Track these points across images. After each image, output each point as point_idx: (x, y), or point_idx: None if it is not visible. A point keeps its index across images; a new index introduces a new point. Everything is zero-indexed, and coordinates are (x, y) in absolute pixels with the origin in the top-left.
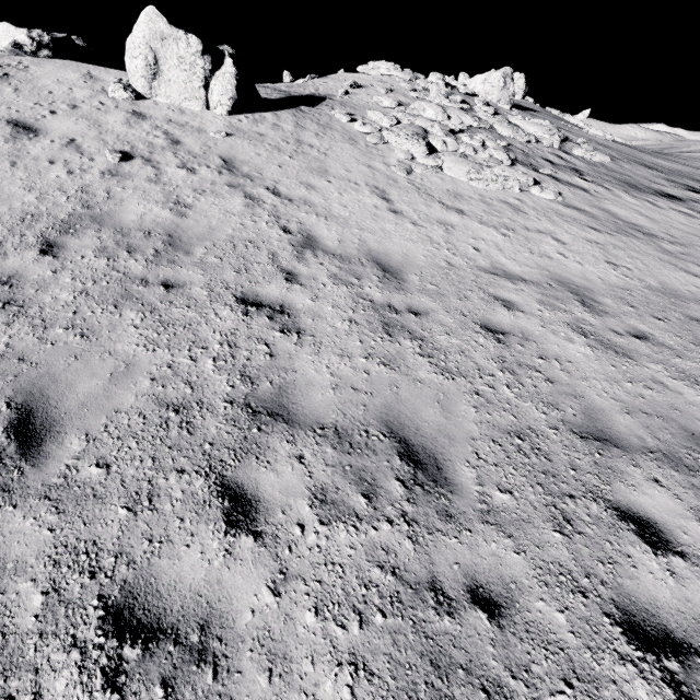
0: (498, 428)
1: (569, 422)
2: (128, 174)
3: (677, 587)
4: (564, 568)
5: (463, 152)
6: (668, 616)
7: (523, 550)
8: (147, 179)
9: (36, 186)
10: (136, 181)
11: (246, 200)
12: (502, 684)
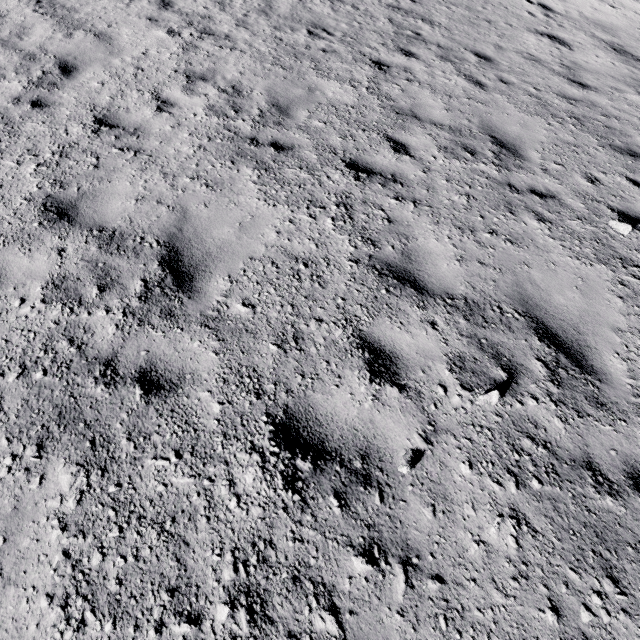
0: None
1: None
2: None
3: None
4: None
5: None
6: None
7: None
8: None
9: None
10: None
11: None
12: None
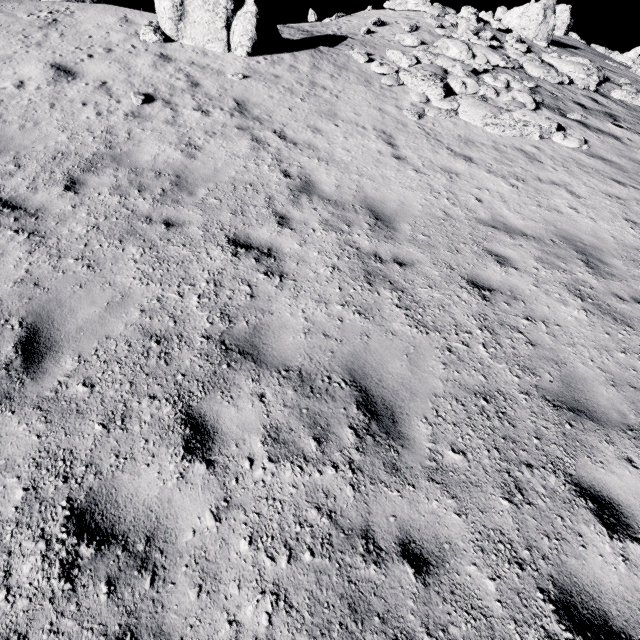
0: (464, 387)
1: (543, 389)
2: (148, 116)
3: (628, 575)
4: (505, 536)
5: (483, 95)
6: (611, 602)
7: (465, 513)
8: (164, 121)
9: (69, 127)
10: (154, 122)
11: (252, 143)
12: (416, 638)
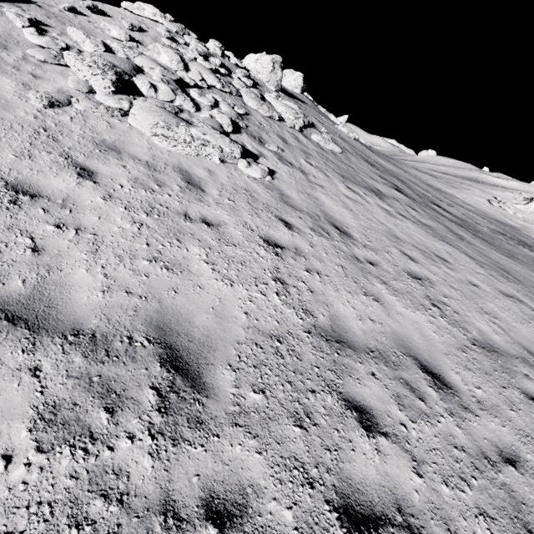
0: None
1: None
2: None
3: None
4: None
5: (180, 105)
6: None
7: None
8: None
9: None
10: None
11: None
12: None
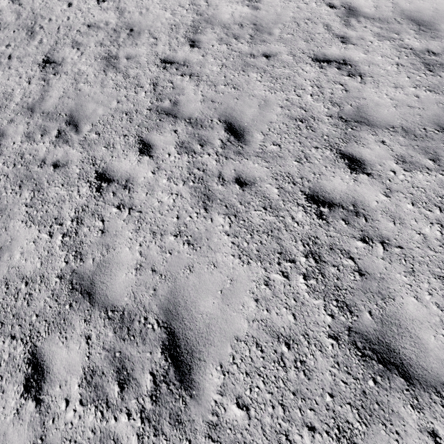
0: None
1: None
2: None
3: None
4: None
5: None
6: None
7: None
8: None
9: (167, 6)
10: None
11: None
12: None
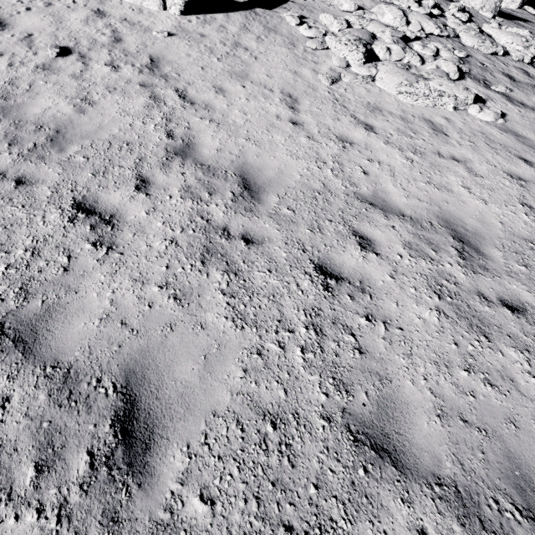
0: (255, 404)
1: (351, 414)
2: (58, 69)
3: None
4: None
5: (408, 62)
6: None
7: None
8: (70, 75)
9: None
10: (60, 75)
11: (149, 101)
12: None
